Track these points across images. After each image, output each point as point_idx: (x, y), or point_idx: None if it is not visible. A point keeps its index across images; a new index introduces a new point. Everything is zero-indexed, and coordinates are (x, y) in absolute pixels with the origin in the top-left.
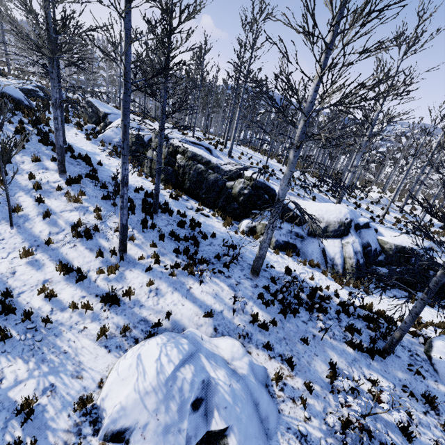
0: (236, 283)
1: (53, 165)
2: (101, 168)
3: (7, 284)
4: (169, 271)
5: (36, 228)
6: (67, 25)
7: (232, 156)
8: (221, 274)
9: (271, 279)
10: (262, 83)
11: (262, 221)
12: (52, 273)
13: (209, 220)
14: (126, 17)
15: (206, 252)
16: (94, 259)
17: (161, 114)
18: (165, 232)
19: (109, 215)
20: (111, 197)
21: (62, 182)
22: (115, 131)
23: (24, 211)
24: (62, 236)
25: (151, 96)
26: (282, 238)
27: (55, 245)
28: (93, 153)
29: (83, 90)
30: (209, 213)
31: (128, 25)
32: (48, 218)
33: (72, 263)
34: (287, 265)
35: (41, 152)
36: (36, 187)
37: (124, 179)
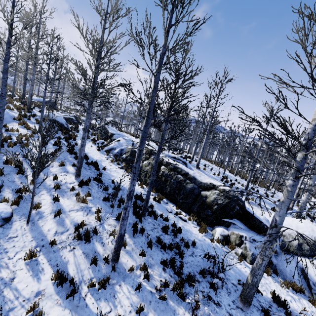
0: (228, 315)
1: (72, 169)
2: (104, 172)
3: (2, 294)
4: (158, 291)
5: (46, 226)
6: (103, 84)
7: (199, 168)
8: (210, 300)
9: (263, 310)
10: (216, 119)
11: (235, 231)
12: (47, 282)
13: (186, 224)
14: (157, 75)
15: (190, 264)
16: (88, 266)
17: (161, 139)
18: (151, 237)
19: (107, 217)
20: (110, 199)
21: (76, 183)
22: (116, 145)
23: (42, 208)
24: (65, 237)
25: (156, 127)
26: (257, 252)
27: (57, 246)
28: (100, 160)
29: (113, 122)
30: (185, 217)
31: (158, 80)
32: (58, 217)
33: (68, 269)
34: (273, 290)
35: (66, 159)
36: (56, 187)
37: (130, 193)
